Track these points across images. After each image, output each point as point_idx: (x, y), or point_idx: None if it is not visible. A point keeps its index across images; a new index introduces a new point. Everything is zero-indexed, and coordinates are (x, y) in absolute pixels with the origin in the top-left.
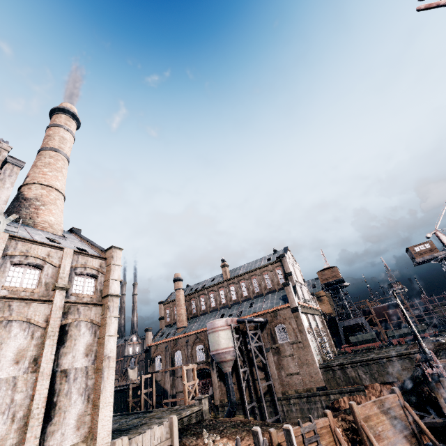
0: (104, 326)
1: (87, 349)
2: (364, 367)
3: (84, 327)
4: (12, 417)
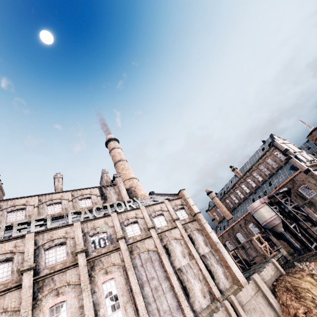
0: (204, 229)
1: (204, 242)
2: None
3: (196, 233)
4: (199, 279)
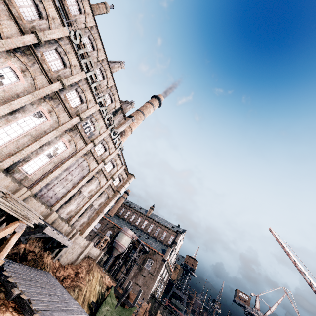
0: (110, 201)
1: (100, 203)
2: (168, 313)
3: (105, 196)
4: (77, 207)
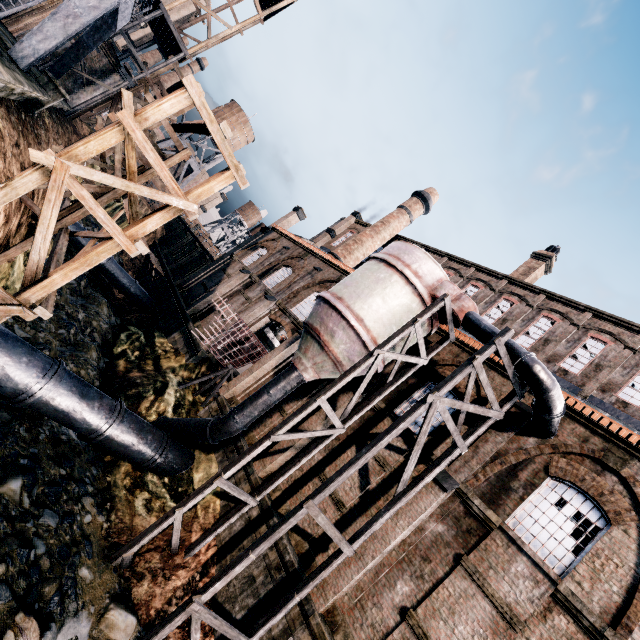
0: None
1: None
2: None
3: None
4: None
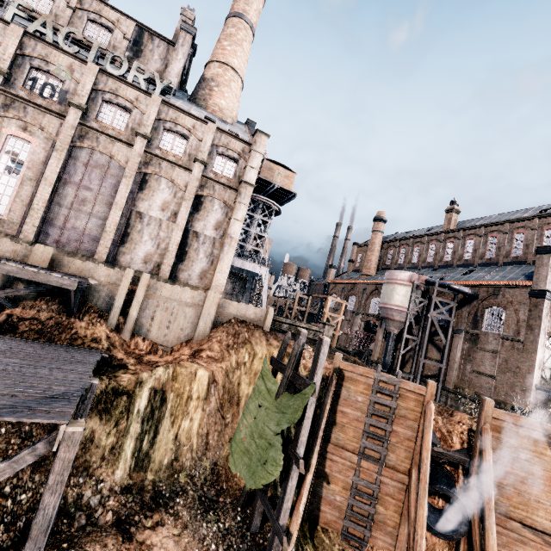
0: (233, 209)
1: (217, 224)
2: None
3: (218, 205)
4: (157, 245)
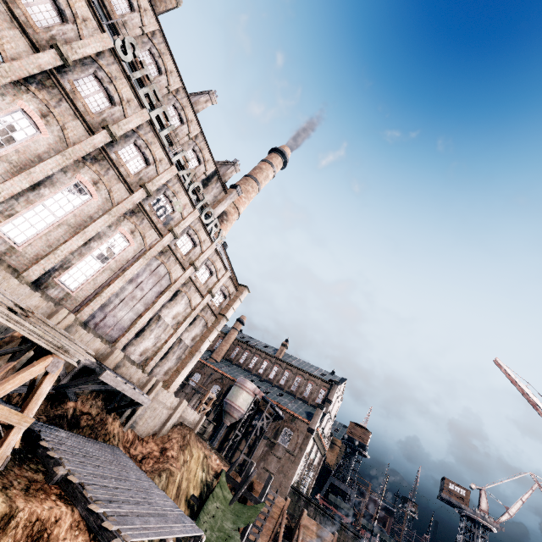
0: (210, 331)
1: (195, 337)
2: (324, 518)
3: (202, 323)
4: (156, 343)
